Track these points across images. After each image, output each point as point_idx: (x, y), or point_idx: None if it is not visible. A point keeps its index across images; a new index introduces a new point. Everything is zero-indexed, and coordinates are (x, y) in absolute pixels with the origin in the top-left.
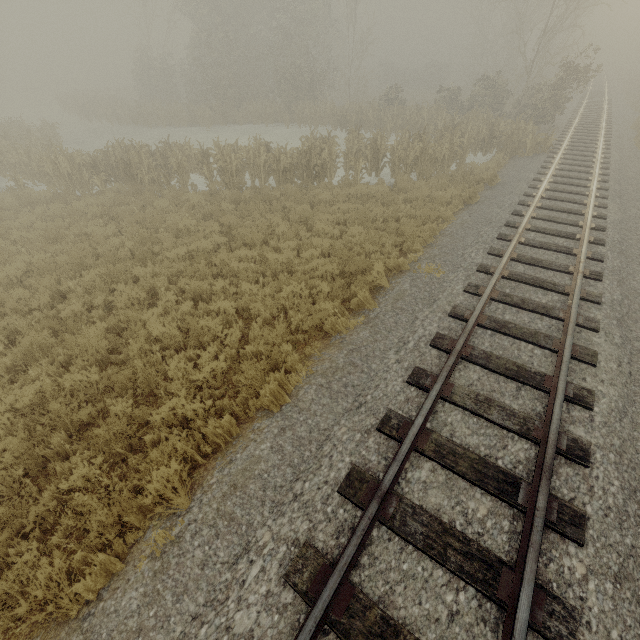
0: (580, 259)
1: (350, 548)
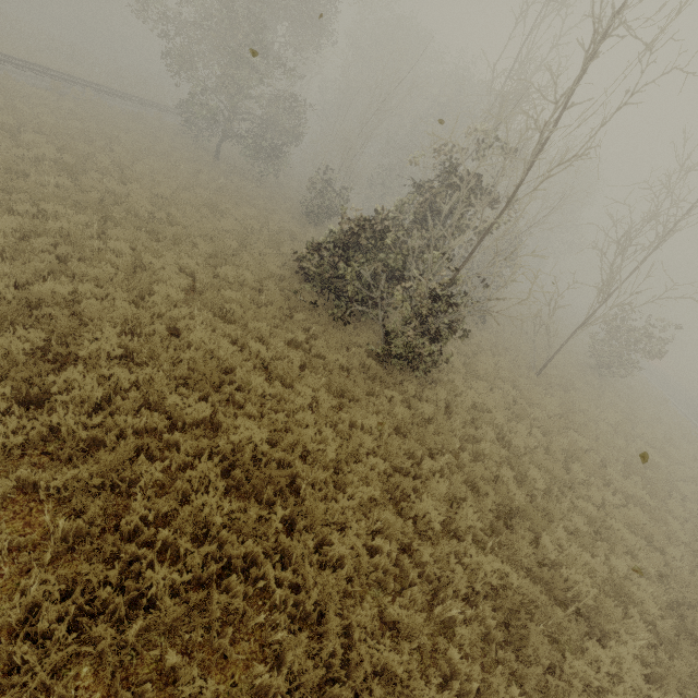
0: (151, 104)
1: (35, 63)
